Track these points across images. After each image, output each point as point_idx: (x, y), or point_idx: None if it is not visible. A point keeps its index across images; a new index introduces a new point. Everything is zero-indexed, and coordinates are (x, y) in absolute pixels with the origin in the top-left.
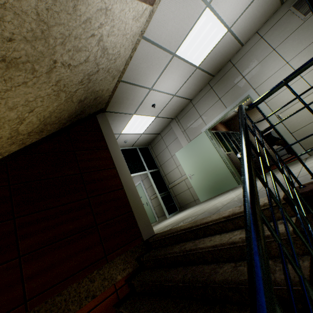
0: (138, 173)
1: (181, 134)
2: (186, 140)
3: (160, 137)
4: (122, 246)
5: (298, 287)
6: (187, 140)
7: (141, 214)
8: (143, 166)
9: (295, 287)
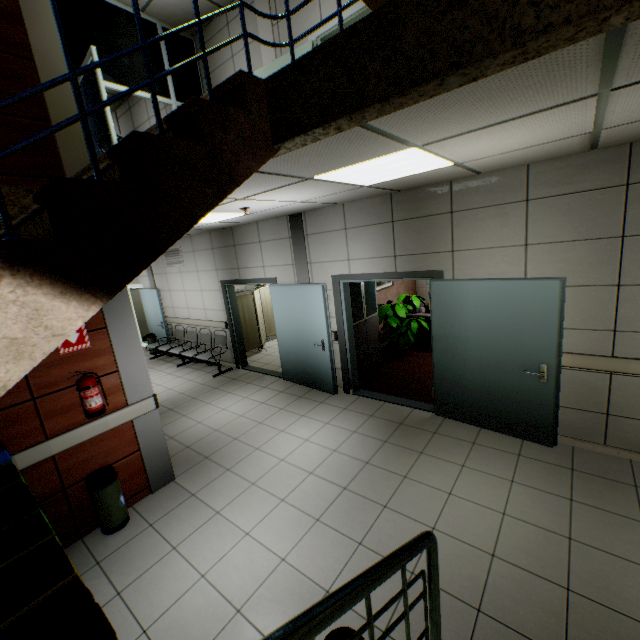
0: (144, 93)
1: (267, 31)
2: (273, 53)
3: (225, 21)
4: (7, 174)
5: (103, 164)
6: (275, 54)
7: (74, 140)
8: (164, 82)
9: (102, 165)
